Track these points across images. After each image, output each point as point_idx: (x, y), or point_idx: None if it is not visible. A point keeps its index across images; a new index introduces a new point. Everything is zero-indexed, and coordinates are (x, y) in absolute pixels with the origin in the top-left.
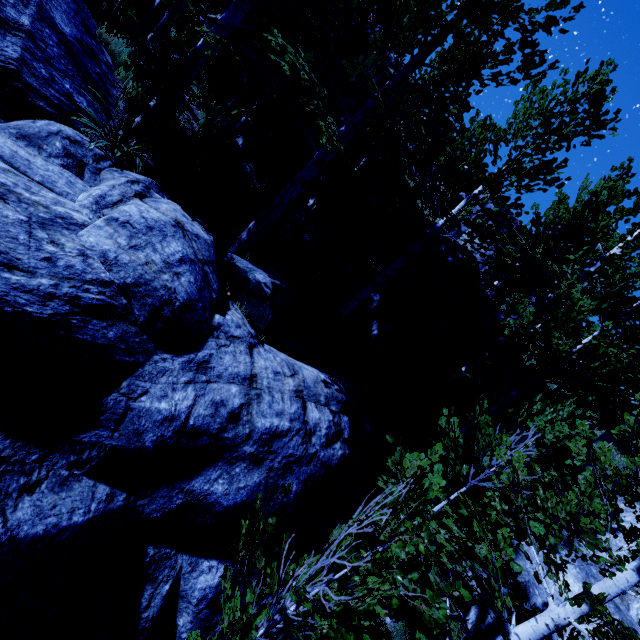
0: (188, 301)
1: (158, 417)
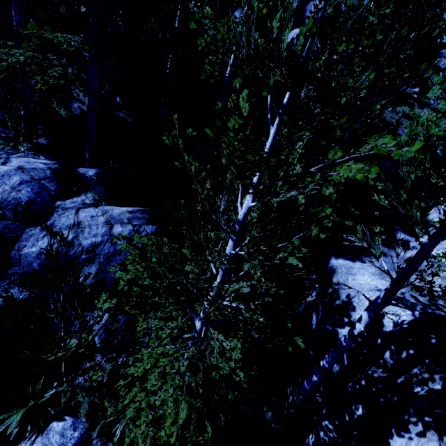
0: (30, 200)
1: (34, 255)
